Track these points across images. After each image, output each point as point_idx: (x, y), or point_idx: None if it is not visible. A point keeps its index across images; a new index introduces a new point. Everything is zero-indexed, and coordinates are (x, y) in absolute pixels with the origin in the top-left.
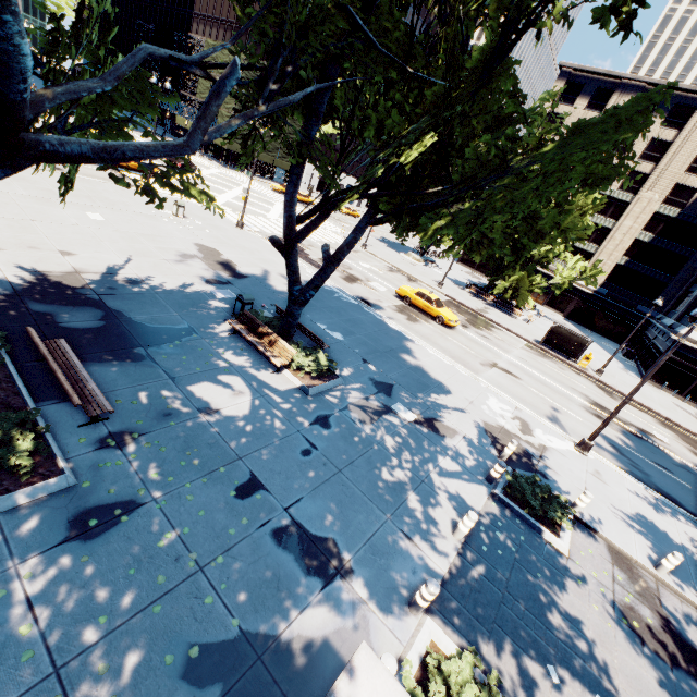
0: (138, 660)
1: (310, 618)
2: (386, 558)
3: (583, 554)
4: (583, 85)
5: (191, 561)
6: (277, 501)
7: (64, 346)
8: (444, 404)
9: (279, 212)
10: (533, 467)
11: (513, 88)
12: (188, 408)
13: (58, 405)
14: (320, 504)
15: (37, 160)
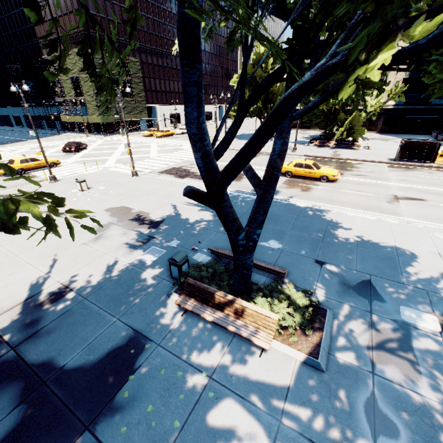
0: None
1: None
2: None
3: None
4: None
5: None
6: None
7: None
8: (429, 275)
9: (156, 150)
10: None
11: None
12: None
13: None
14: None
15: None
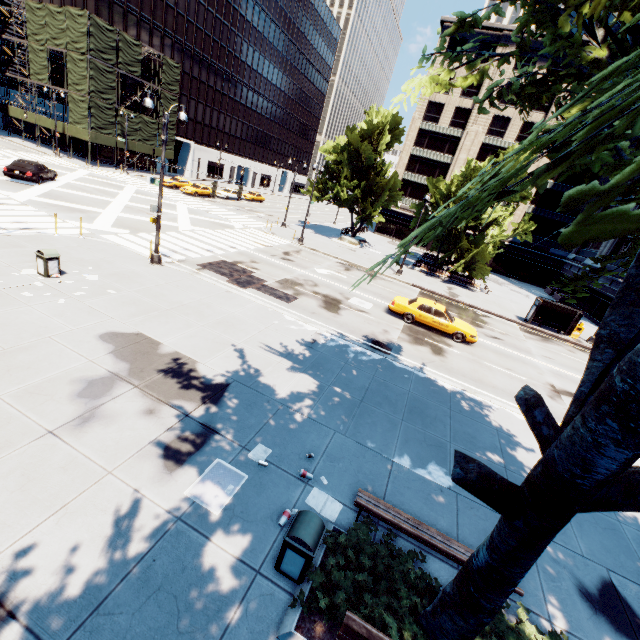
0: None
1: None
2: None
3: None
4: (466, 40)
5: None
6: None
7: None
8: None
9: (188, 218)
10: None
11: None
12: None
13: None
14: None
15: None
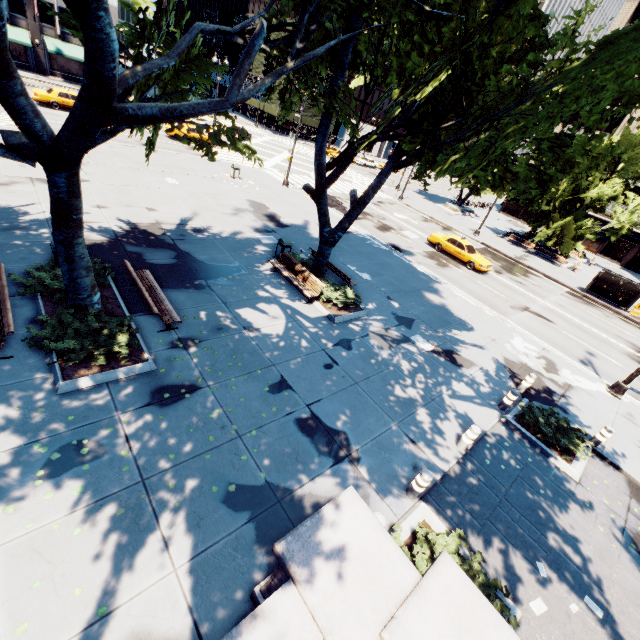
0: (194, 485)
1: (321, 483)
2: (390, 453)
3: (596, 483)
4: None
5: (232, 430)
6: (300, 399)
7: (149, 275)
8: (464, 339)
9: None
10: (552, 402)
11: (536, 10)
12: (236, 326)
13: (145, 317)
14: (336, 406)
15: (124, 123)
